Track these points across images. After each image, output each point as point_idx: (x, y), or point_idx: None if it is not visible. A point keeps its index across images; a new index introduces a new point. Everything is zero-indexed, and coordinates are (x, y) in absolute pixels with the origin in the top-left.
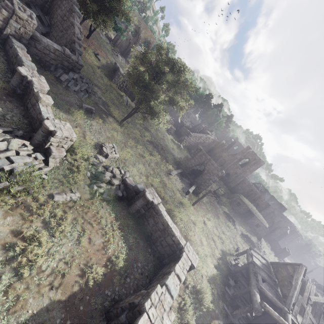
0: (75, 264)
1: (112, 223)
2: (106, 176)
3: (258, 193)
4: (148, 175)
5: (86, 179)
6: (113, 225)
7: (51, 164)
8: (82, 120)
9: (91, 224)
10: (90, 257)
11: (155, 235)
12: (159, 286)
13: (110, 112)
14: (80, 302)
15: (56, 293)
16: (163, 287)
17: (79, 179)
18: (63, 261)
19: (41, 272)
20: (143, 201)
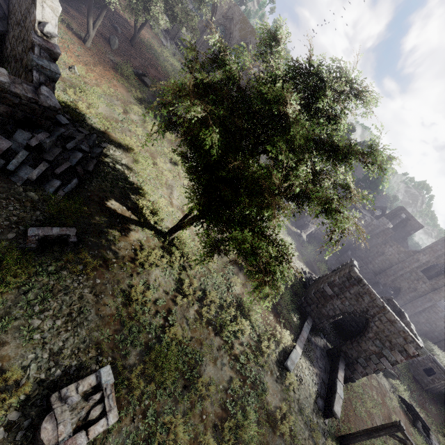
0: None
1: None
2: None
3: None
4: (222, 409)
5: None
6: None
7: None
8: (5, 295)
9: None
10: None
11: None
12: None
13: (142, 211)
14: None
15: None
16: None
17: None
18: None
19: None
20: None
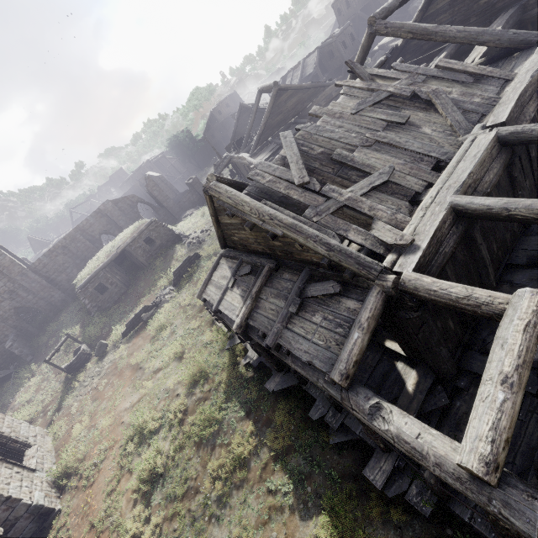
0: None
1: None
2: None
3: (71, 233)
4: None
5: None
6: None
7: None
8: None
9: None
10: None
11: None
12: None
13: None
14: None
15: None
16: None
17: None
18: None
19: None
20: None
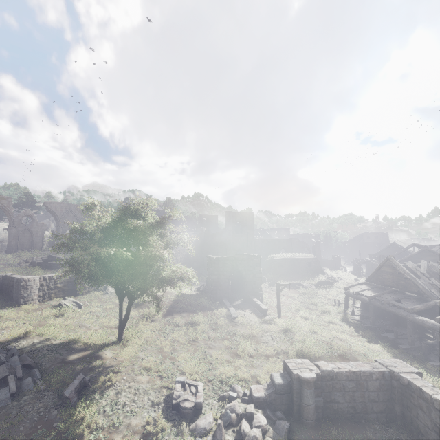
0: None
1: None
2: (256, 435)
3: (275, 239)
4: (232, 353)
5: None
6: None
7: None
8: (99, 418)
9: None
10: None
11: (357, 403)
12: None
13: (90, 345)
14: None
15: None
16: None
17: None
18: None
19: None
20: (310, 390)
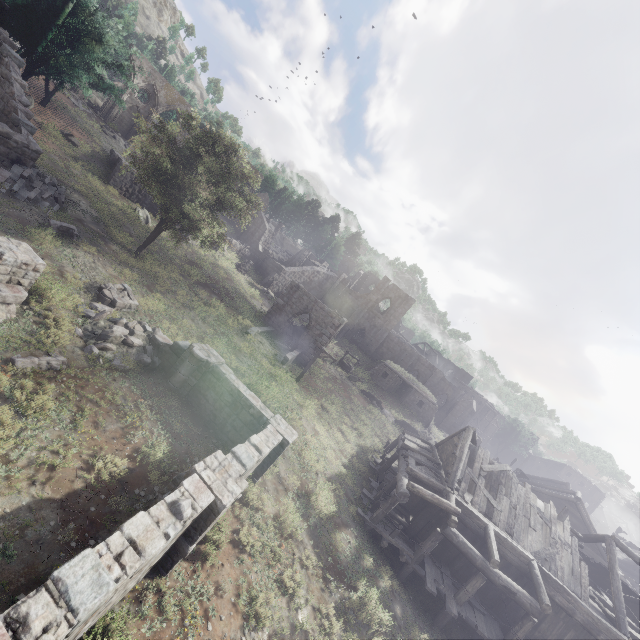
0: (73, 454)
1: (137, 402)
2: (114, 332)
3: (415, 353)
4: (203, 337)
5: (76, 339)
6: (138, 405)
7: (1, 314)
8: (53, 248)
9: (95, 403)
10: (99, 445)
11: (221, 415)
12: (220, 452)
13: (112, 235)
14: (89, 502)
15: (44, 490)
16: (228, 455)
17: (61, 339)
18: (49, 451)
19: (9, 463)
20: (190, 363)
